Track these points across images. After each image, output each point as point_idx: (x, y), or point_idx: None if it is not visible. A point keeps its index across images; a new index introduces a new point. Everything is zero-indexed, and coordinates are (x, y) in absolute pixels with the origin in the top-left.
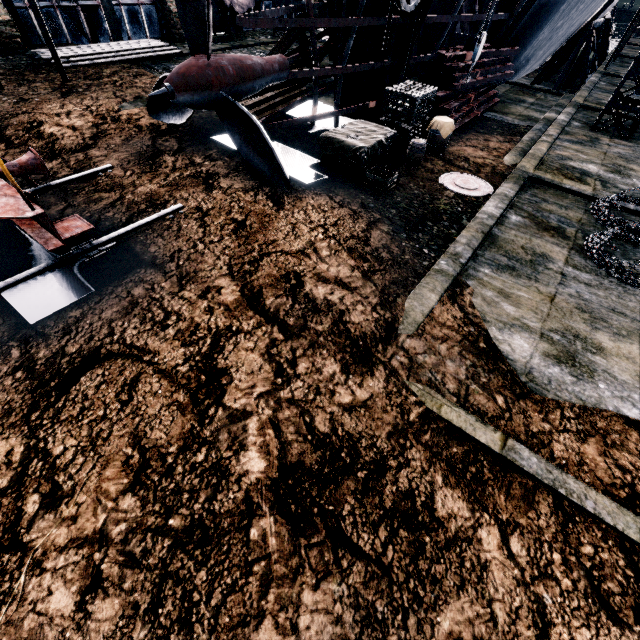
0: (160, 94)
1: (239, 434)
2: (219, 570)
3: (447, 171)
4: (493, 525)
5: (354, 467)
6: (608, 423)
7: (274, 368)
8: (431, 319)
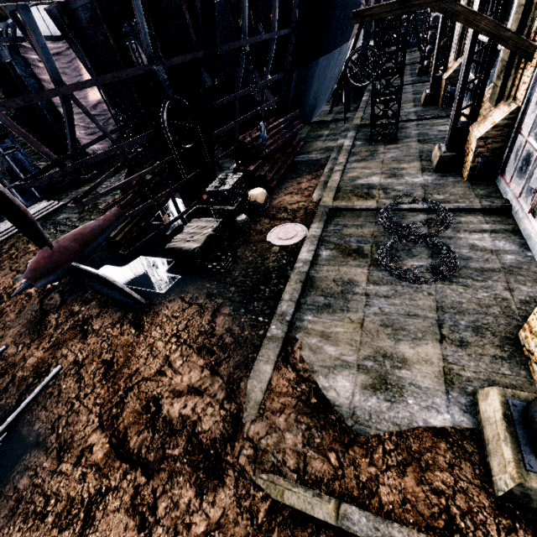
0: (21, 290)
1: None
2: None
3: (272, 227)
4: None
5: None
6: (420, 442)
7: (137, 522)
8: (270, 392)
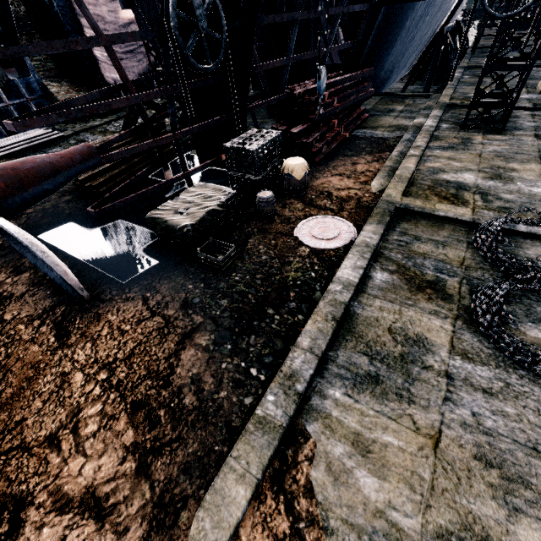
0: None
1: None
2: None
3: (305, 216)
4: None
5: None
6: None
7: None
8: None
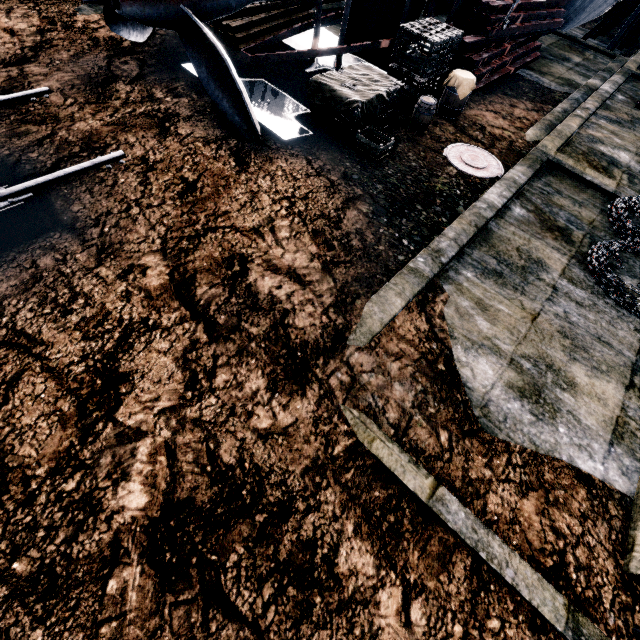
0: None
1: (125, 459)
2: (59, 630)
3: (456, 141)
4: (397, 586)
5: (253, 508)
6: (557, 475)
7: (187, 378)
8: (390, 329)
